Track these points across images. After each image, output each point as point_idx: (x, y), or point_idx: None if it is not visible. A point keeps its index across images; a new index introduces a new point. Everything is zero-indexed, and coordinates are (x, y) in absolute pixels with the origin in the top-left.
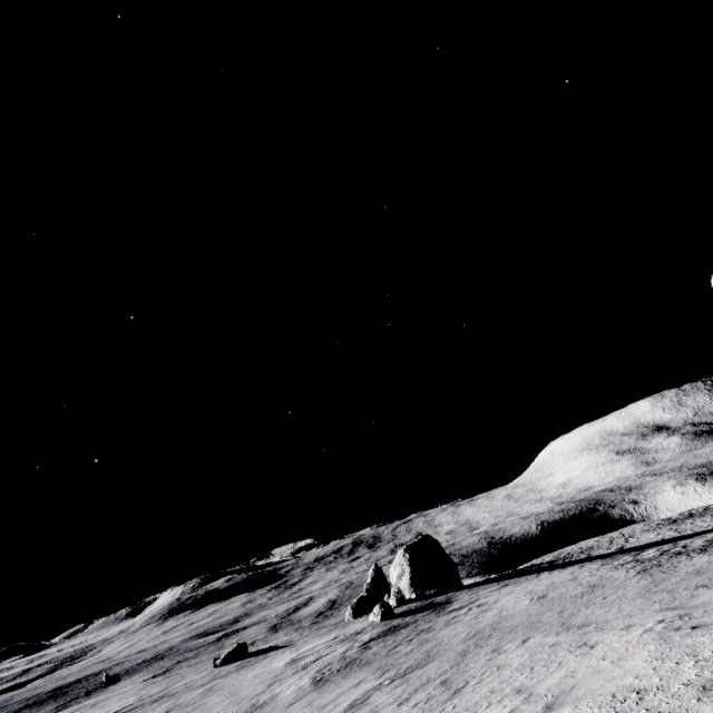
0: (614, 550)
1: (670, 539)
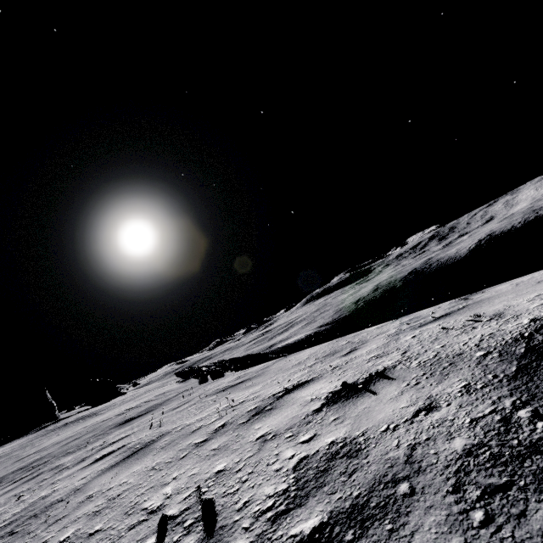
0: None
1: None
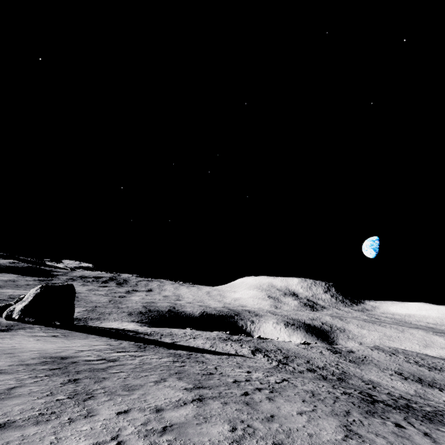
0: (170, 342)
1: (197, 349)
